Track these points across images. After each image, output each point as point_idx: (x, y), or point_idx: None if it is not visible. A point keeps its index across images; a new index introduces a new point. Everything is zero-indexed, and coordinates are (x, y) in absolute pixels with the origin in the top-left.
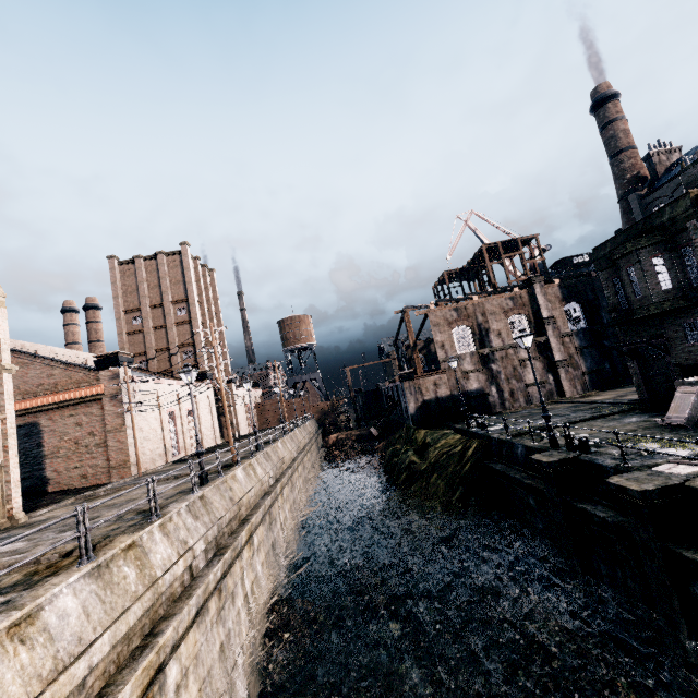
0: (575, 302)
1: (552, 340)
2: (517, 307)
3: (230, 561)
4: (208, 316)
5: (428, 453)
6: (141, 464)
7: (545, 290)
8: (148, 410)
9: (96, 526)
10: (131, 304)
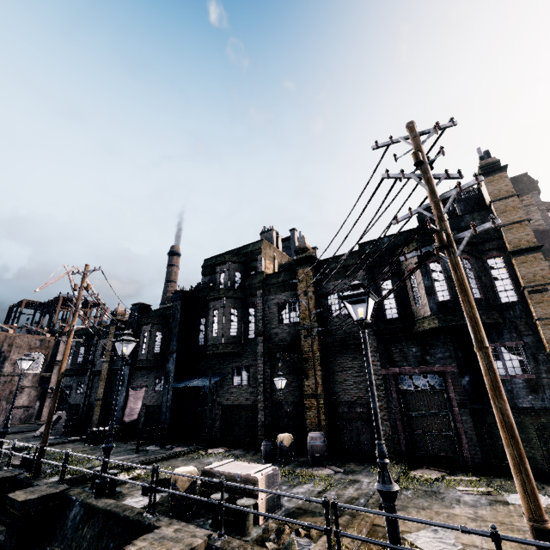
0: None
1: (54, 377)
2: (42, 347)
3: None
4: None
5: None
6: None
7: None
8: None
9: None
10: None
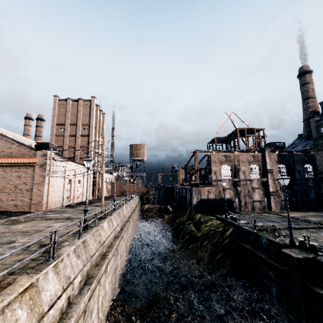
0: (283, 164)
1: (270, 181)
2: (255, 161)
3: (94, 288)
4: (98, 135)
5: (201, 227)
6: (48, 204)
7: (270, 155)
8: (58, 176)
9: (0, 275)
10: (60, 121)
